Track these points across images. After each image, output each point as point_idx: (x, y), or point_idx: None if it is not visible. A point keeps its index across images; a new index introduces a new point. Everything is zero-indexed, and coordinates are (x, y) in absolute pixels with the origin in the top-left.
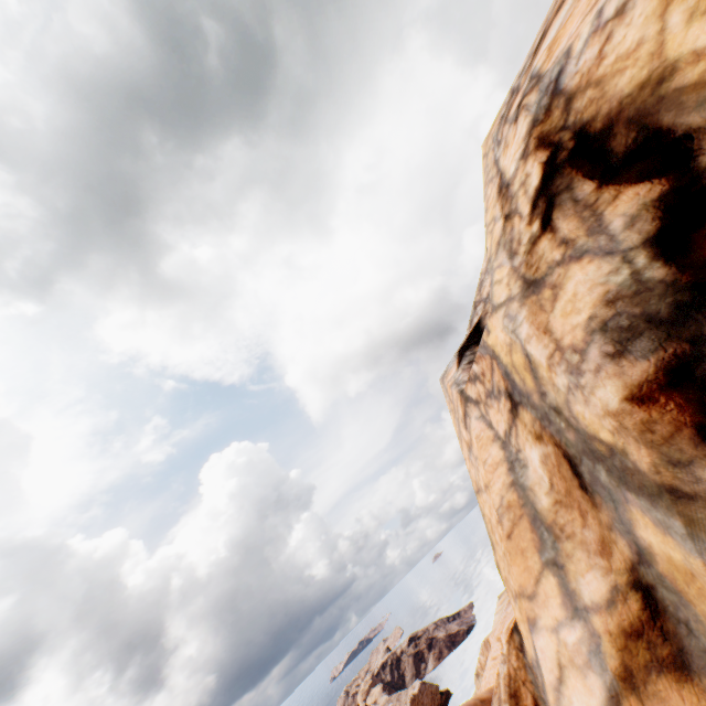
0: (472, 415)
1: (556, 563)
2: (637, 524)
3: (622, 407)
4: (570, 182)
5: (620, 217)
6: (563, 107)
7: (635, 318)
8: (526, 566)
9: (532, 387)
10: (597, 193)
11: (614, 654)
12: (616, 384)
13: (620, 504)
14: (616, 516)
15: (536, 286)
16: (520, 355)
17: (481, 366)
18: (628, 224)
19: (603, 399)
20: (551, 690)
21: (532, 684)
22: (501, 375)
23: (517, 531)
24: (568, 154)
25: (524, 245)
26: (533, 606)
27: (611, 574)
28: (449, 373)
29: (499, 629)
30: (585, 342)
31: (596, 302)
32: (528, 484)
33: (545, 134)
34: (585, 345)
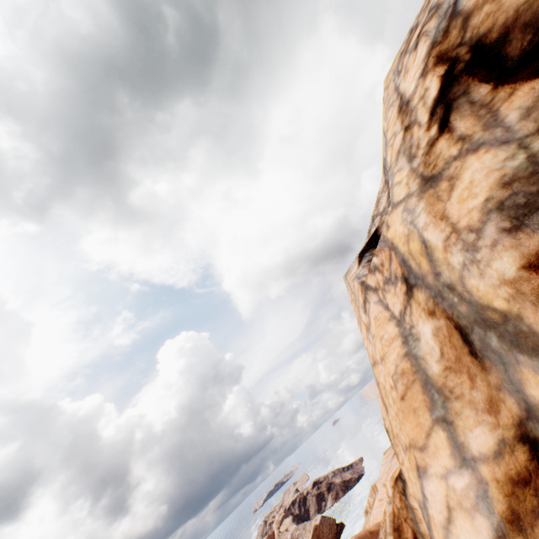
0: (371, 300)
1: (446, 419)
2: (527, 383)
3: (520, 275)
4: (467, 88)
5: (516, 111)
6: (460, 26)
7: (532, 195)
8: (418, 422)
9: (427, 270)
10: (493, 93)
11: (502, 499)
12: (513, 255)
13: (510, 366)
14: (505, 377)
15: (434, 180)
16: (416, 243)
17: (380, 258)
18: (523, 115)
19: (500, 270)
20: (440, 528)
21: (412, 521)
22: (398, 263)
23: (410, 393)
24: (465, 65)
25: (422, 148)
26: (424, 456)
27: (499, 429)
28: (351, 271)
29: (384, 477)
30: (481, 222)
31: (492, 186)
32: (421, 354)
33: (443, 52)
34: (481, 224)
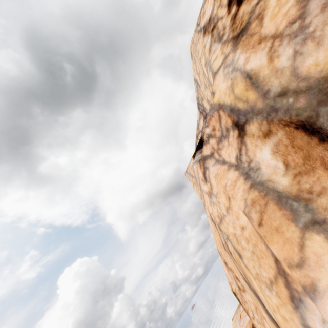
0: (210, 165)
1: (316, 221)
2: None
3: None
4: None
5: None
6: None
7: None
8: (285, 239)
9: (255, 98)
10: None
11: None
12: None
13: None
14: None
15: (244, 30)
16: (240, 84)
17: (211, 125)
18: None
19: None
20: None
21: None
22: (227, 115)
23: (267, 215)
24: None
25: (228, 25)
26: (306, 271)
27: None
28: (189, 165)
29: None
30: (301, 8)
31: None
32: (265, 178)
33: None
34: (302, 9)
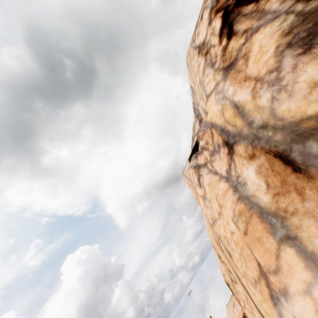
0: (203, 173)
1: (289, 236)
2: None
3: None
4: (239, 11)
5: (276, 3)
6: None
7: (311, 28)
8: (265, 249)
9: (241, 125)
10: (256, 5)
11: None
12: (315, 63)
13: None
14: None
15: (232, 65)
16: (229, 110)
17: (205, 139)
18: (282, 1)
19: (308, 78)
20: None
21: None
22: (218, 134)
23: (251, 226)
24: (234, 5)
25: (219, 55)
26: (280, 278)
27: None
28: (185, 167)
29: None
30: (278, 61)
31: (277, 39)
32: (250, 193)
33: (219, 8)
34: (278, 63)
